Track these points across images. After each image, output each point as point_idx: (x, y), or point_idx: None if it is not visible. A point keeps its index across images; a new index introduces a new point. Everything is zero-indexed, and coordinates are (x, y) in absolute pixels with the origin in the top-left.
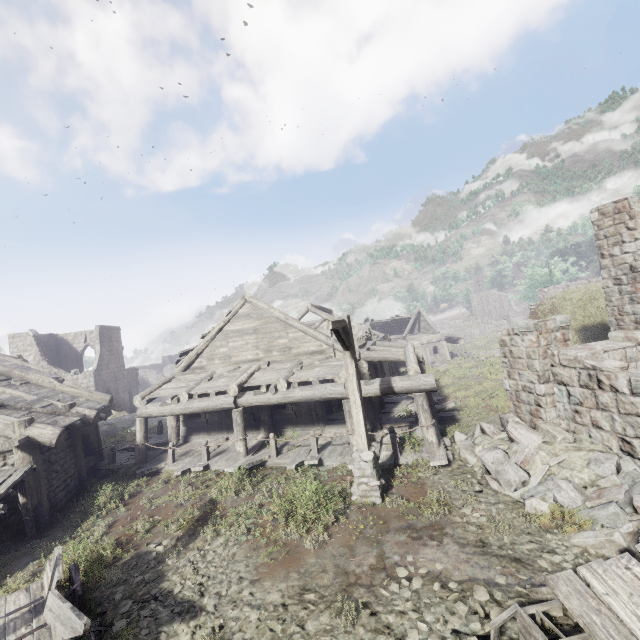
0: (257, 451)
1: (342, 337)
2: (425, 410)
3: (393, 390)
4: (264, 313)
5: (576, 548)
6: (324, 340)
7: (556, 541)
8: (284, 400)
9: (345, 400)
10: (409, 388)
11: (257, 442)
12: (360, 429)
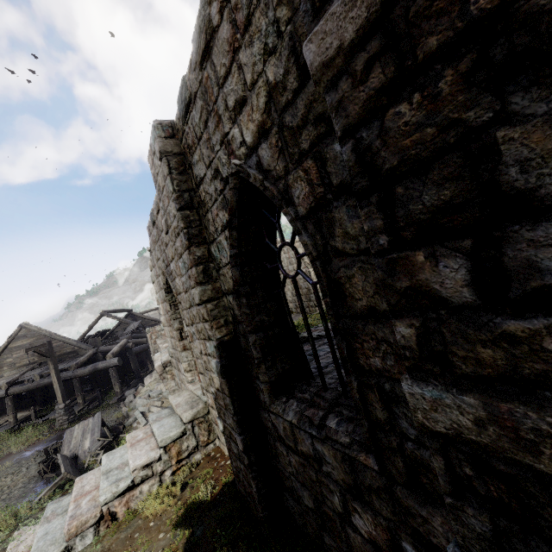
0: (27, 419)
1: (40, 353)
2: (114, 376)
3: (97, 369)
4: (36, 333)
5: (118, 421)
6: (75, 344)
7: (115, 421)
8: (38, 386)
9: (73, 379)
10: (105, 367)
11: (30, 414)
12: (59, 394)
